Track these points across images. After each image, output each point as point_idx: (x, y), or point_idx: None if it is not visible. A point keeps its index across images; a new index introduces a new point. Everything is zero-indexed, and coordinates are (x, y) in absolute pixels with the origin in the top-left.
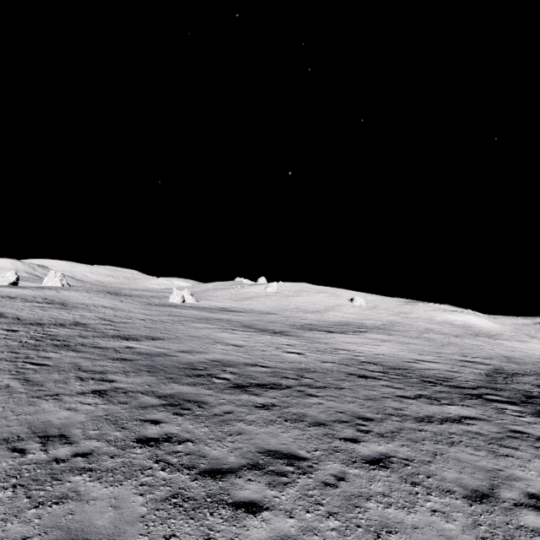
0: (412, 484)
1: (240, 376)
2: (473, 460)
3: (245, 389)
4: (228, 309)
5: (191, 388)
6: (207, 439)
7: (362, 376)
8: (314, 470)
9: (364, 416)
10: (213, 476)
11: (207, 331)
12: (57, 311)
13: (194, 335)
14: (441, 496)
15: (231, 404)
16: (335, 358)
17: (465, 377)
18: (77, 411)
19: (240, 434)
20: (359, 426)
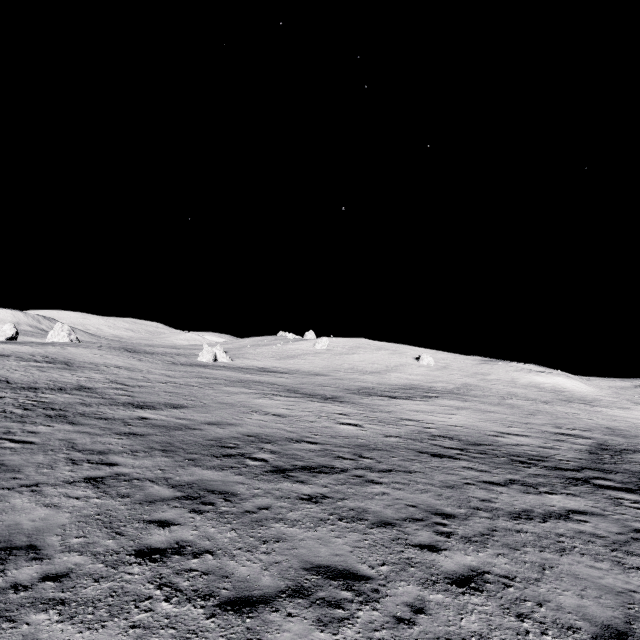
0: (518, 617)
1: (282, 456)
2: (595, 576)
3: (288, 474)
4: (269, 369)
5: (217, 473)
6: (234, 549)
7: (436, 455)
8: (381, 596)
9: (442, 511)
10: (239, 609)
11: (242, 396)
12: (59, 372)
13: (226, 402)
14: (562, 637)
15: (268, 496)
16: (400, 430)
17: (563, 455)
18: (59, 508)
19: (278, 540)
20: (438, 526)
